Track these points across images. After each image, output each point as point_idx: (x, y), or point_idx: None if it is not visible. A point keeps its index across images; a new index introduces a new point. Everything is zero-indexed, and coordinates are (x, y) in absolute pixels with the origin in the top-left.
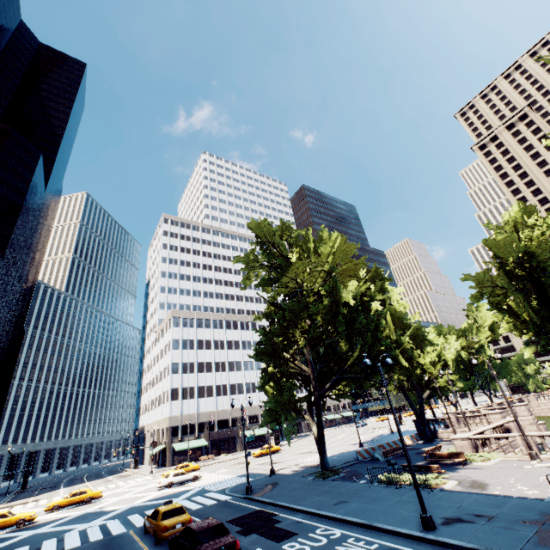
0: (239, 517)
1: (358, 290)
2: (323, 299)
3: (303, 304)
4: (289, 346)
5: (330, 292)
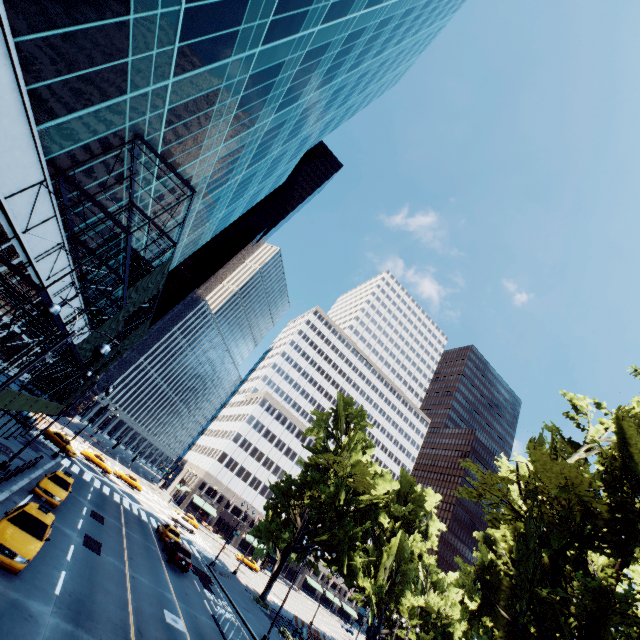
0: (197, 567)
1: (374, 499)
2: (331, 487)
3: (323, 479)
4: (298, 497)
5: (338, 486)
